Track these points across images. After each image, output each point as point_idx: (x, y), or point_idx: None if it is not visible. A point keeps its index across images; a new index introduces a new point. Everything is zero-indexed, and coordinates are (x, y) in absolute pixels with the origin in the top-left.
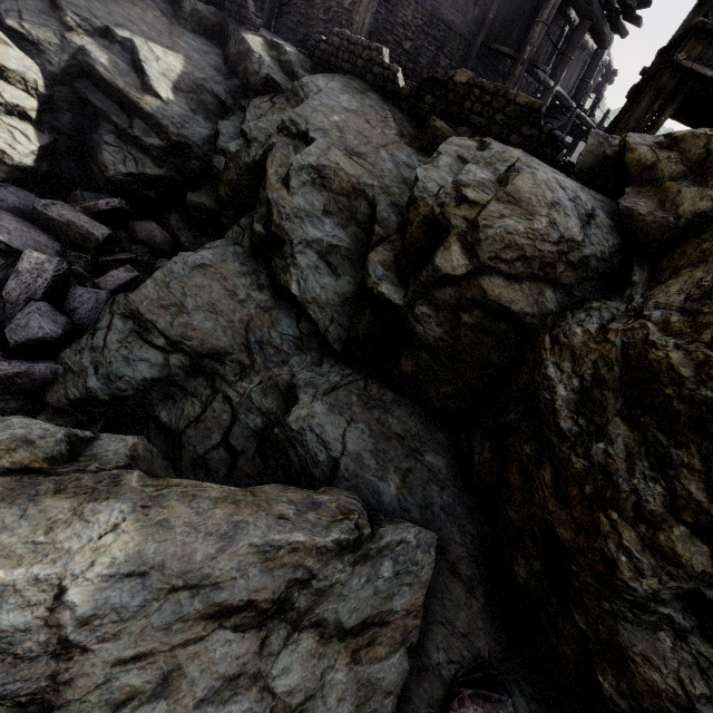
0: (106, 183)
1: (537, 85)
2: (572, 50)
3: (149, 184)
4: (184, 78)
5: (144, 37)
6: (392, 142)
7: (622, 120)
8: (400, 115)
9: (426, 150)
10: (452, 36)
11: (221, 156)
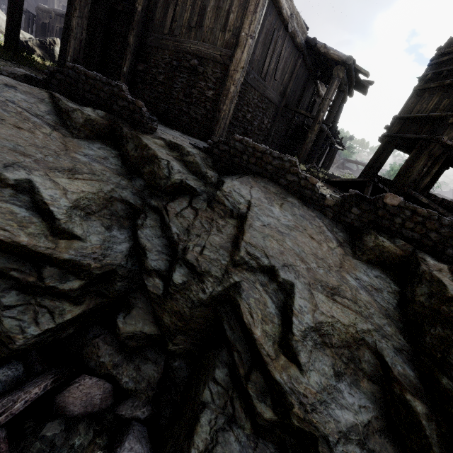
0: (10, 352)
1: (303, 120)
2: (335, 109)
3: (68, 324)
4: (94, 198)
5: (41, 168)
6: (341, 256)
7: (401, 167)
8: (326, 220)
9: (372, 261)
10: (270, 104)
11: (155, 278)
